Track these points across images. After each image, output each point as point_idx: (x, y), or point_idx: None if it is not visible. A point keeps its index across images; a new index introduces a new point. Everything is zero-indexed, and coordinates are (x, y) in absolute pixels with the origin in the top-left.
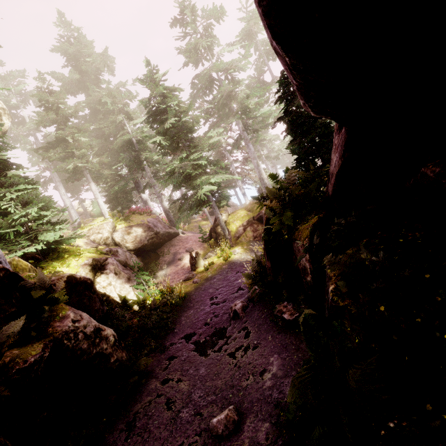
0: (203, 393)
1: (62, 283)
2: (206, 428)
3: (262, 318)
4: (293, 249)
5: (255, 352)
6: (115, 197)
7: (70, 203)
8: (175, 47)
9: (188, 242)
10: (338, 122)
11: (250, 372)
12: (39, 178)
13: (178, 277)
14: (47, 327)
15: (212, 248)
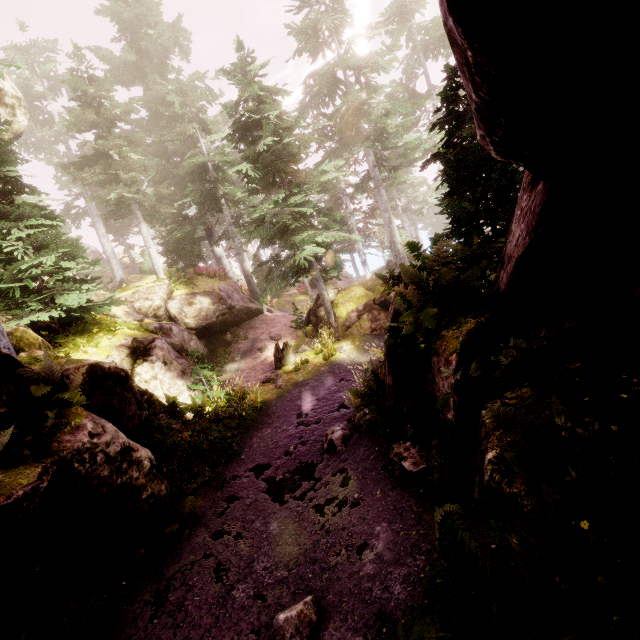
0: (271, 563)
1: (79, 377)
2: (268, 624)
3: (370, 459)
4: (431, 365)
5: (354, 511)
6: (176, 248)
7: (111, 250)
8: (285, 24)
9: (275, 325)
10: (535, 173)
11: (343, 543)
12: (69, 207)
13: (256, 376)
14: (49, 442)
15: (308, 338)
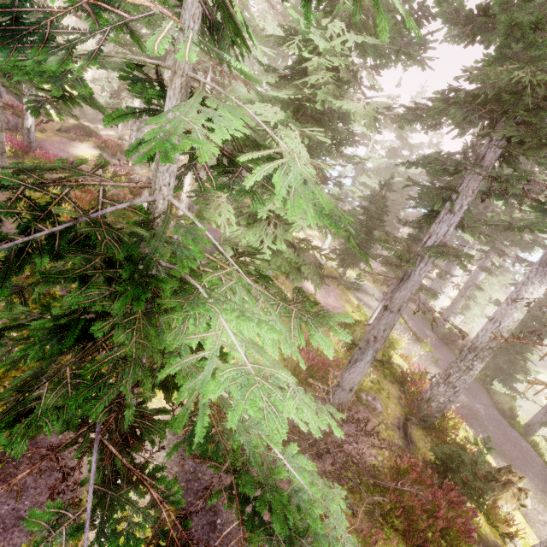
0: None
1: None
2: None
3: None
4: None
5: None
6: None
7: None
8: None
9: None
10: None
11: None
12: None
13: None
14: None
15: None
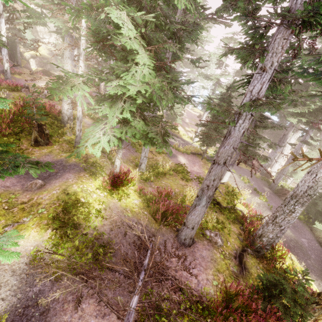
0: None
1: None
2: None
3: None
4: None
5: None
6: None
7: None
8: None
9: None
10: None
11: None
12: None
13: None
14: None
15: None
